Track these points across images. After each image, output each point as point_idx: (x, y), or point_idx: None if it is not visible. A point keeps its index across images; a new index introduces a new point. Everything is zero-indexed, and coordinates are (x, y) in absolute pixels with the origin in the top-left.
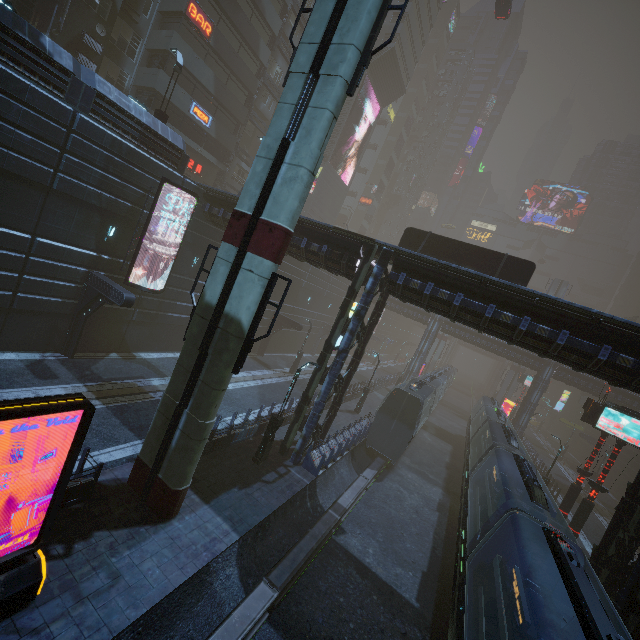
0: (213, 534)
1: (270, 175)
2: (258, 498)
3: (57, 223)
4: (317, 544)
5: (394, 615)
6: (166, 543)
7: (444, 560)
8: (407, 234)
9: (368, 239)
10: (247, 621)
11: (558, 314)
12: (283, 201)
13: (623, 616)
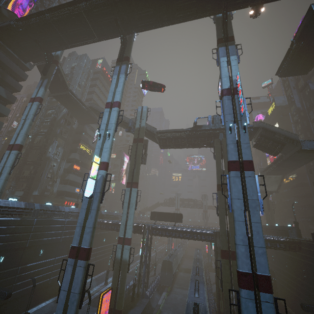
0: None
1: (125, 228)
2: (137, 309)
3: (60, 251)
4: None
5: None
6: None
7: None
8: (151, 213)
9: (143, 225)
10: None
11: (185, 231)
12: (129, 233)
13: (219, 294)
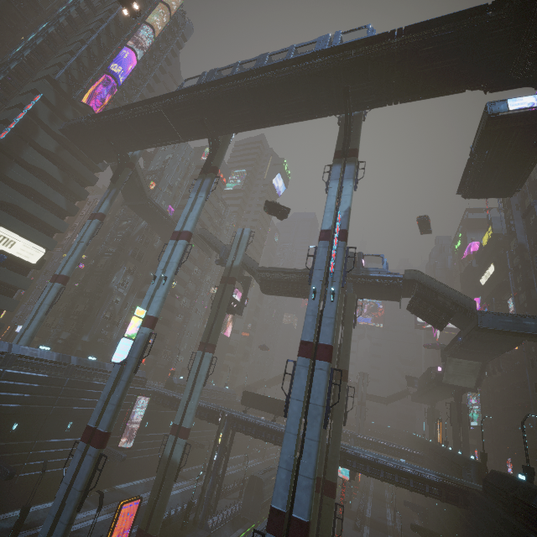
0: None
1: (184, 412)
2: None
3: None
4: None
5: None
6: None
7: None
8: (244, 394)
9: (221, 411)
10: None
11: (281, 432)
12: (188, 420)
13: None
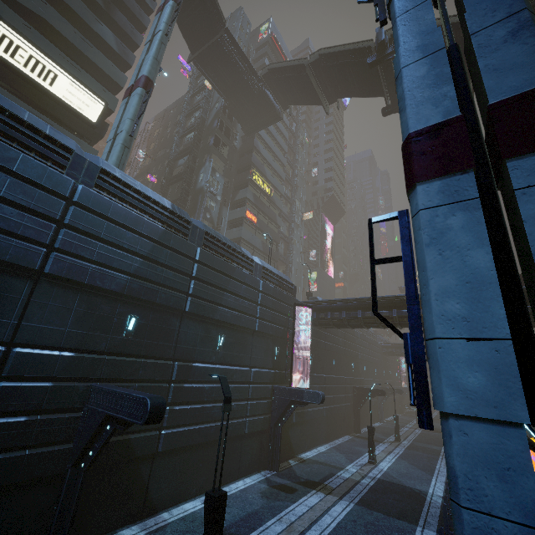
0: None
1: None
2: None
3: (257, 354)
4: None
5: None
6: None
7: None
8: None
9: None
10: None
11: None
12: None
13: None
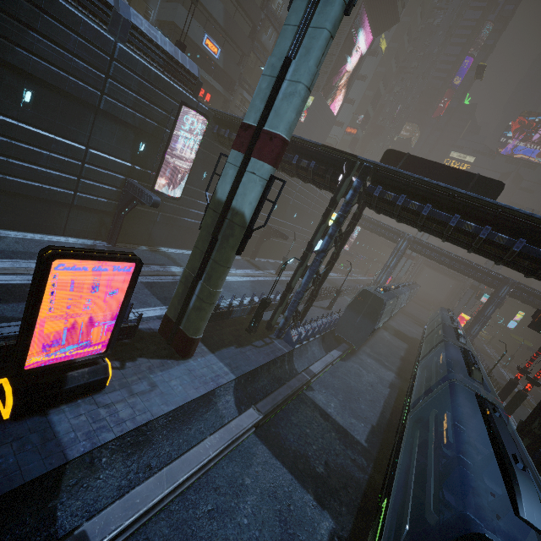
0: (217, 372)
1: (273, 91)
2: (249, 355)
3: (103, 138)
4: (292, 392)
5: (347, 447)
6: (185, 372)
7: (390, 421)
8: (387, 155)
9: (351, 155)
10: (240, 428)
11: (518, 224)
12: (283, 113)
13: (535, 470)
